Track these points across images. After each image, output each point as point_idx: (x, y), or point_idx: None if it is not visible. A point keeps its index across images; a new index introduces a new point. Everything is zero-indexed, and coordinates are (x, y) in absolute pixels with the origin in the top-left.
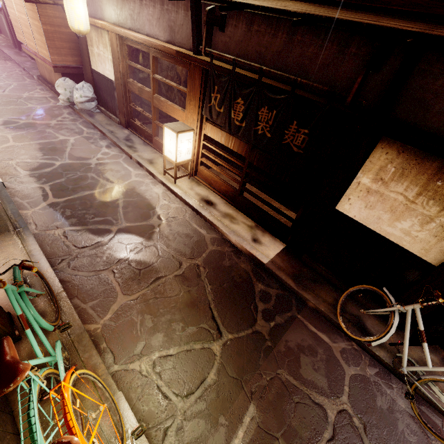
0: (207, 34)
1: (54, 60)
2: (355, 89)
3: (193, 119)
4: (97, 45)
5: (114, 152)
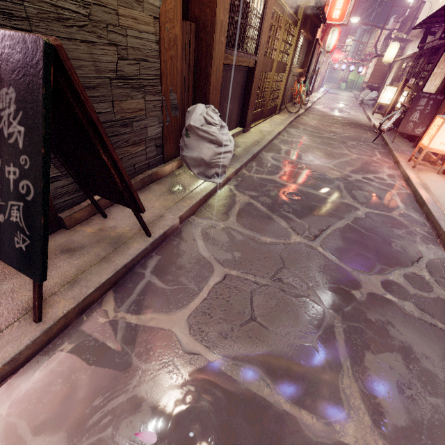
0: (422, 39)
1: (369, 81)
2: (441, 32)
3: (402, 83)
4: (393, 71)
5: (359, 111)
